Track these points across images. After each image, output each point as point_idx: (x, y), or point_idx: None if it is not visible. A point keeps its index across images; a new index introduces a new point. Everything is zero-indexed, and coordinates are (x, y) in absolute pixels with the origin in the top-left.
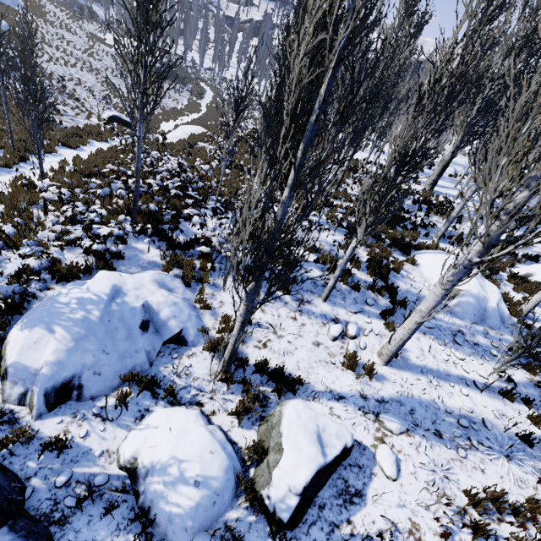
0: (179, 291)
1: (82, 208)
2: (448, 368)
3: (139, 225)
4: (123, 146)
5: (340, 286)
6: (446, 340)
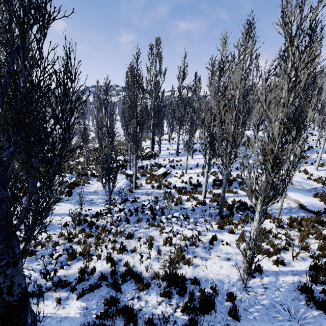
0: None
1: None
2: (65, 212)
3: None
4: None
5: None
6: (79, 203)
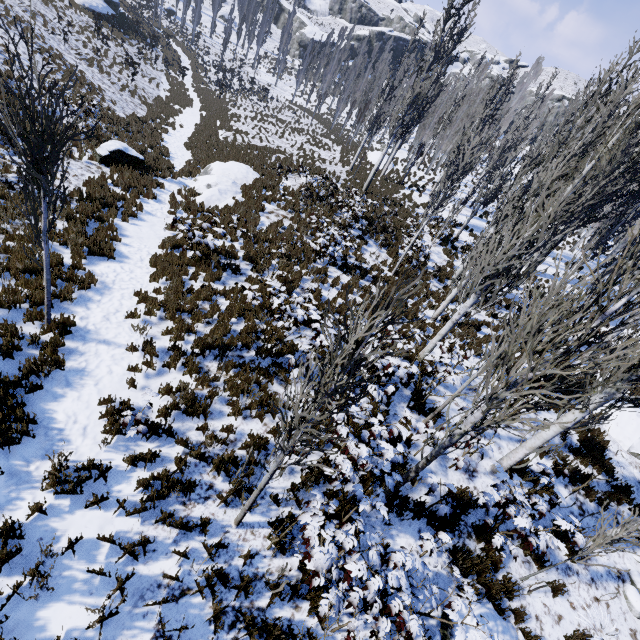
0: (507, 637)
1: (407, 587)
2: None
3: (430, 538)
4: (177, 234)
5: (589, 506)
6: None
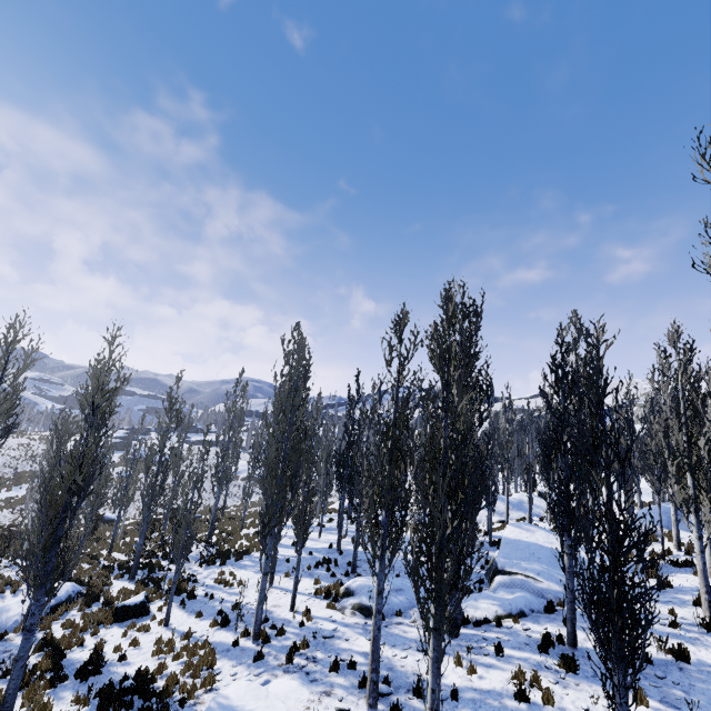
0: None
1: None
2: None
3: None
4: None
5: None
6: None
